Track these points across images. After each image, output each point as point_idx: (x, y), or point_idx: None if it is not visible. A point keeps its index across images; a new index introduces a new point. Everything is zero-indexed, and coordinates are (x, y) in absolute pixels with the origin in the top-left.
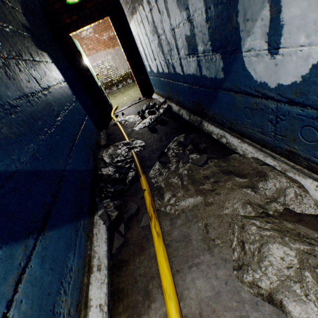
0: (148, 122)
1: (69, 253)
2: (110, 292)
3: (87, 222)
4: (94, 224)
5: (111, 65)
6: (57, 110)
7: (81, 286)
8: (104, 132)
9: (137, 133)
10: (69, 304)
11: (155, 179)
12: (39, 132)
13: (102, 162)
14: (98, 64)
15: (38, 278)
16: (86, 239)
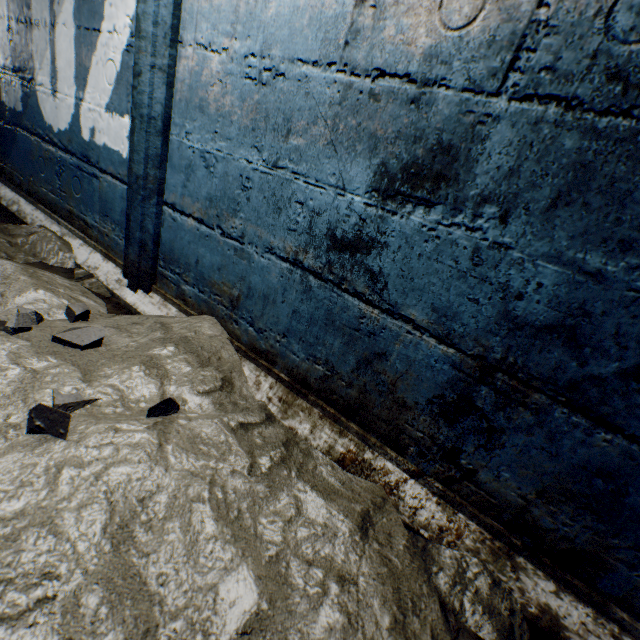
0: None
1: None
2: None
3: None
4: None
5: None
6: None
7: None
8: None
9: None
10: None
11: None
12: None
13: None
14: None
15: None
16: None
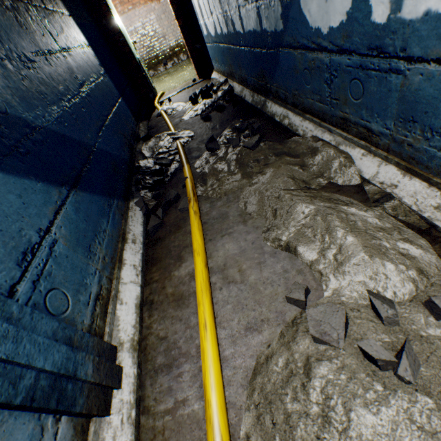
0: (201, 109)
1: (102, 218)
2: (144, 261)
3: (122, 204)
4: (129, 209)
5: (155, 31)
6: (81, 79)
7: (115, 248)
8: (144, 124)
9: (186, 124)
10: (104, 254)
11: (200, 168)
12: (62, 97)
13: (140, 155)
14: (137, 29)
15: (74, 220)
16: (121, 217)
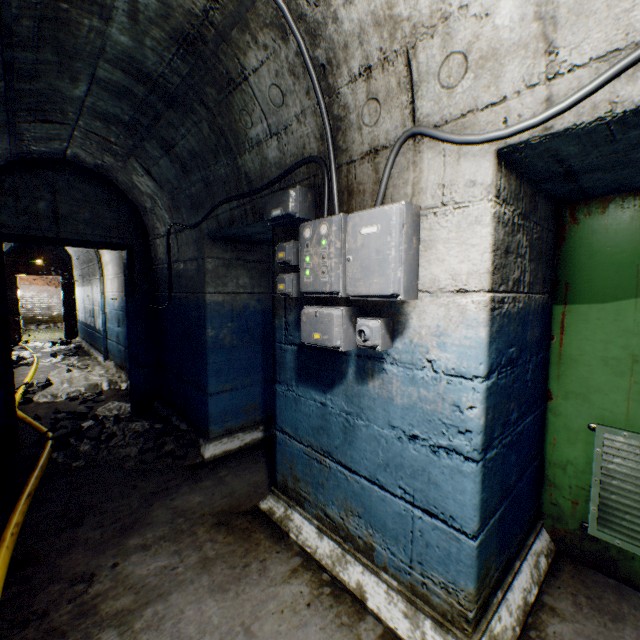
0: (58, 348)
1: None
2: None
3: None
4: None
5: (43, 302)
6: None
7: None
8: None
9: (44, 352)
10: None
11: (45, 360)
12: None
13: None
14: (25, 296)
15: None
16: None
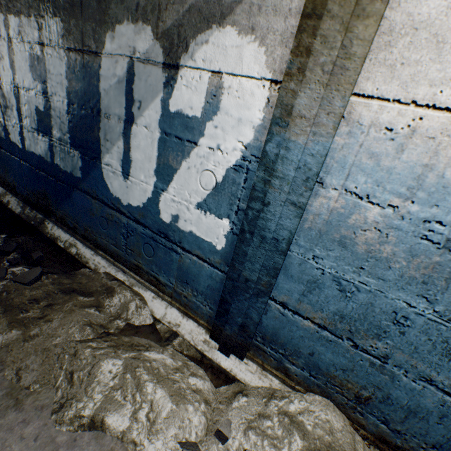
0: None
1: None
2: None
3: None
4: None
5: None
6: None
7: None
8: None
9: None
10: None
11: None
12: None
13: None
14: None
15: None
16: None
